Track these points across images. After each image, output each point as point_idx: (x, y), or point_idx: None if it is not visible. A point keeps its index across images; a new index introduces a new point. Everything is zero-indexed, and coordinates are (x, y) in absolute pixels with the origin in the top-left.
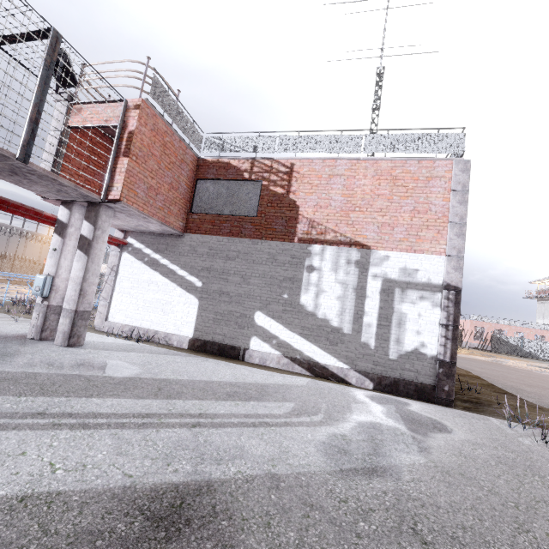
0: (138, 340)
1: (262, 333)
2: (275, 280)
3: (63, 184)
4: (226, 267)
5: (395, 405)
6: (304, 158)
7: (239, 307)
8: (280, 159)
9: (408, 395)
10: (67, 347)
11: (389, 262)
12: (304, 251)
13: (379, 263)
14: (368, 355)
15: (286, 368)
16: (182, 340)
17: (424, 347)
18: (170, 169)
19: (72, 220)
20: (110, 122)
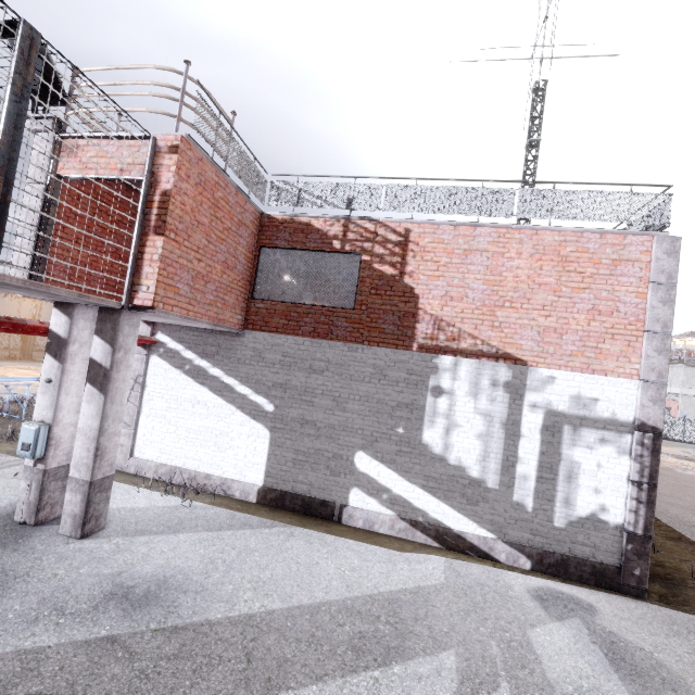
0: (183, 494)
1: (366, 483)
2: (385, 405)
3: (59, 294)
4: (309, 383)
5: (580, 618)
6: (425, 221)
7: (332, 444)
8: (389, 221)
9: (582, 579)
10: (80, 540)
11: (554, 387)
12: (428, 365)
13: (540, 387)
14: (523, 520)
15: (404, 535)
16: (247, 489)
17: (604, 512)
18: (223, 240)
19: (74, 333)
20: (128, 172)
